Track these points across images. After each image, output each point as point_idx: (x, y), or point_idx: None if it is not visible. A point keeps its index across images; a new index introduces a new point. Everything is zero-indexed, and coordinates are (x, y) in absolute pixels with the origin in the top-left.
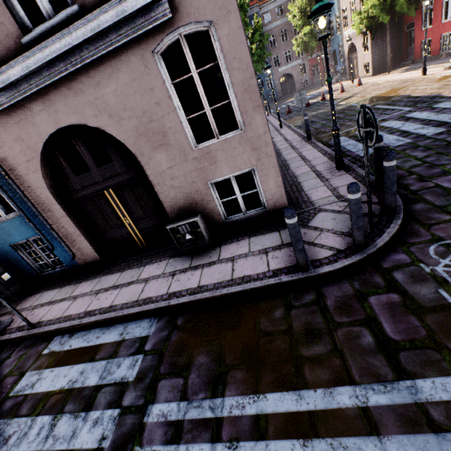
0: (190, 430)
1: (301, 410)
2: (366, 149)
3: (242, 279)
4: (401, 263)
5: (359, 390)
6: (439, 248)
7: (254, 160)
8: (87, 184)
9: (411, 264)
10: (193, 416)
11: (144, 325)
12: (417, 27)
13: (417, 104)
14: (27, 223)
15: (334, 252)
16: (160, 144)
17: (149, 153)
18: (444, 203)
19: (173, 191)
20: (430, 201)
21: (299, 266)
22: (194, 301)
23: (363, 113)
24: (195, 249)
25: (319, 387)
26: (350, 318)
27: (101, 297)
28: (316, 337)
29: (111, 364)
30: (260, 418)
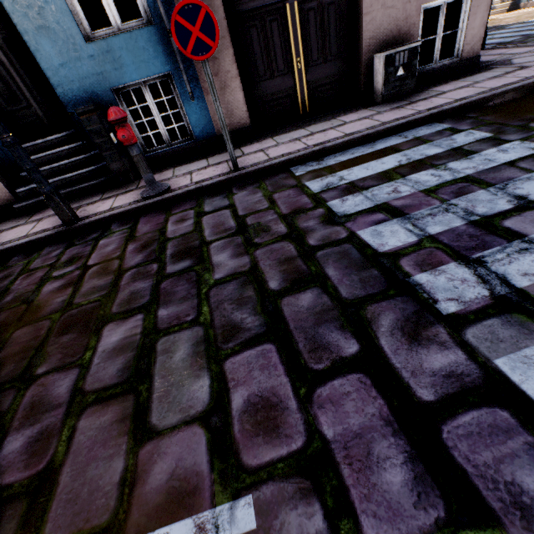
0: None
1: None
2: None
3: (505, 85)
4: None
5: None
6: None
7: None
8: None
9: None
10: None
11: (427, 128)
12: None
13: None
14: (159, 44)
15: None
16: None
17: None
18: None
19: (382, 13)
20: None
21: None
22: (471, 103)
23: None
24: (399, 93)
25: None
26: None
27: (311, 138)
28: None
29: (438, 143)
30: None
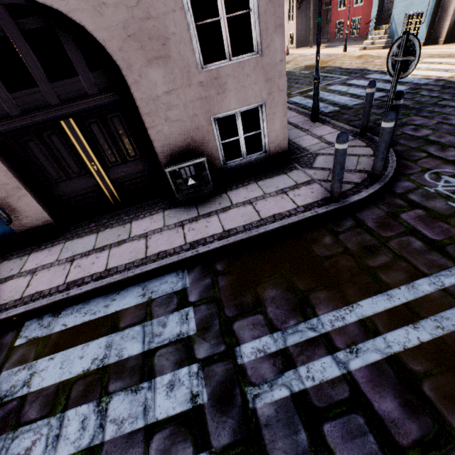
0: (300, 352)
1: (396, 305)
2: (396, 80)
3: (273, 217)
4: (410, 189)
5: (433, 279)
6: (431, 175)
7: (265, 93)
8: (29, 107)
9: (418, 188)
10: (295, 340)
11: (172, 280)
12: (334, 6)
13: (351, 74)
14: None
15: (353, 185)
16: (157, 56)
17: (141, 68)
18: (416, 145)
19: (168, 125)
20: (405, 144)
21: (334, 197)
22: (228, 245)
23: (406, 40)
24: (197, 197)
25: (401, 285)
26: (395, 232)
27: (81, 263)
28: (375, 251)
29: (151, 327)
30: (364, 321)
